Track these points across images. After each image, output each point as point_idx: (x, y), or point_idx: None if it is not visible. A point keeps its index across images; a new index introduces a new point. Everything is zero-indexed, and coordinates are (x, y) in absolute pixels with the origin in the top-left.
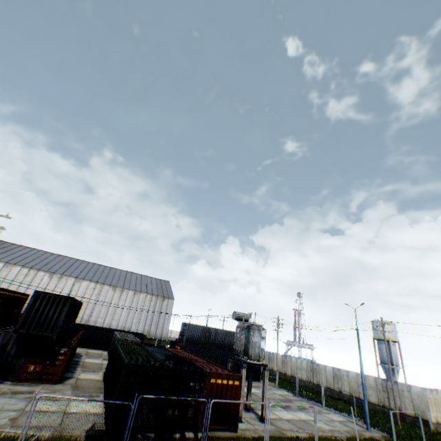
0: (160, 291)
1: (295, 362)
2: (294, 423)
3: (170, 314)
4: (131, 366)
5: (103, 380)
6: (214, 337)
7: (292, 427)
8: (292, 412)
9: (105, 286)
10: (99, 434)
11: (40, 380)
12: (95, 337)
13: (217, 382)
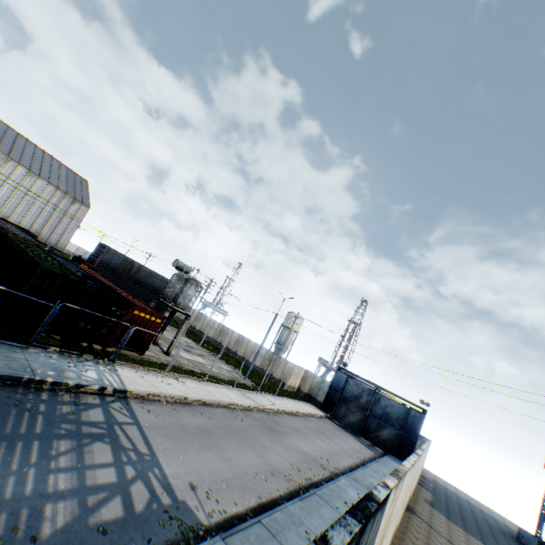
0: (71, 189)
1: (209, 322)
2: (192, 363)
3: (79, 224)
4: (50, 272)
5: None
6: (136, 272)
7: (190, 365)
8: (192, 356)
9: None
10: None
11: None
12: None
13: (140, 315)
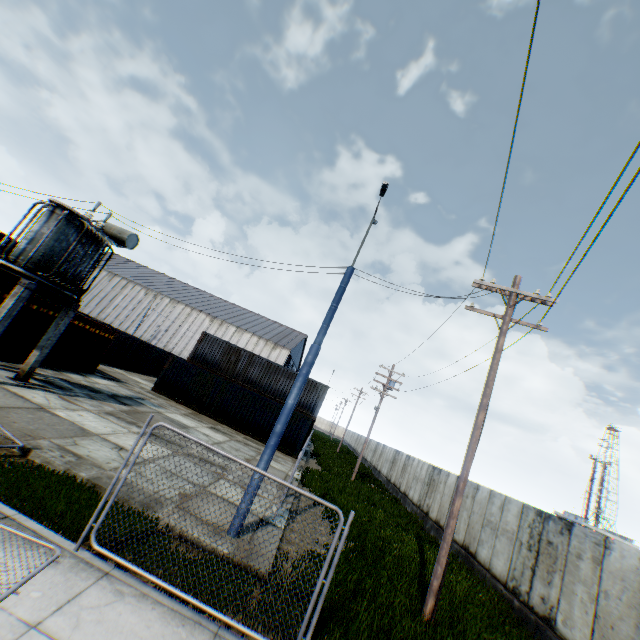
0: (276, 338)
1: (415, 468)
2: (25, 410)
3: None
4: None
5: None
6: (245, 366)
7: None
8: (132, 436)
9: (201, 314)
10: None
11: None
12: None
13: None
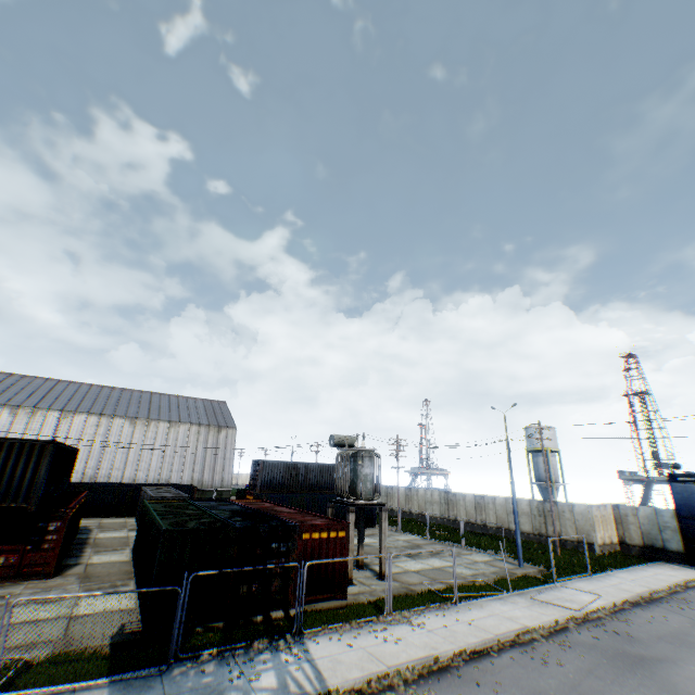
0: (212, 419)
1: (424, 496)
2: (425, 574)
3: (233, 451)
4: (174, 534)
5: (131, 560)
6: (304, 476)
7: (423, 580)
8: (422, 561)
9: (116, 419)
10: (134, 638)
11: (21, 577)
12: (111, 500)
13: (313, 538)
